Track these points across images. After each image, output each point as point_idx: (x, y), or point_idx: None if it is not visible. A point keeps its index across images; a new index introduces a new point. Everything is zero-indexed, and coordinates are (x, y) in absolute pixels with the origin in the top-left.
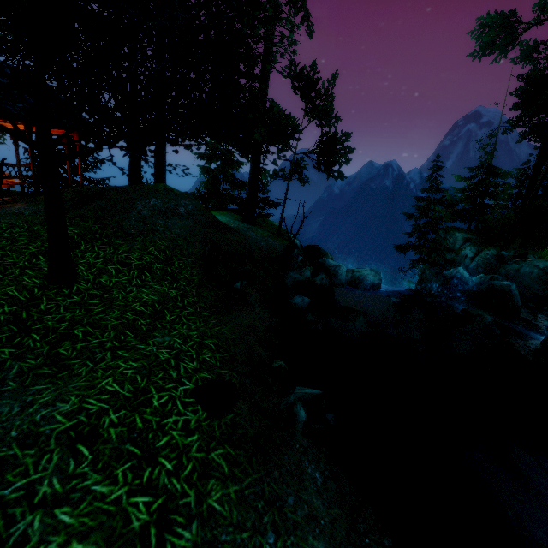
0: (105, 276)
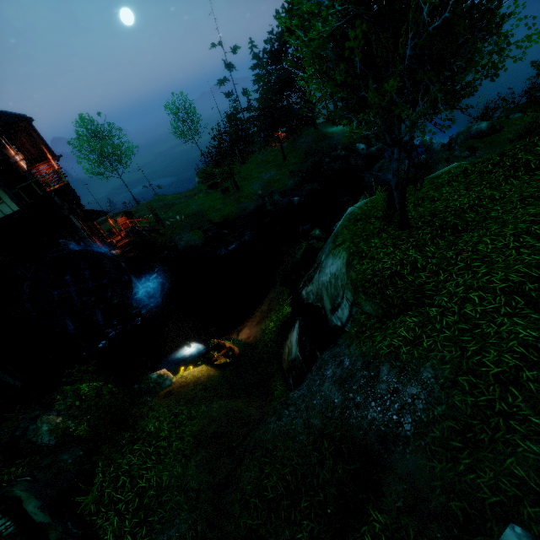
0: (290, 159)
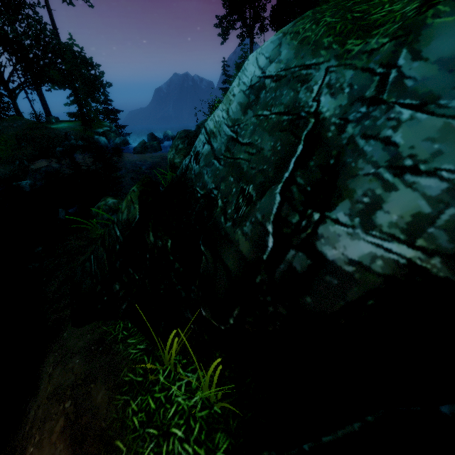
0: None
